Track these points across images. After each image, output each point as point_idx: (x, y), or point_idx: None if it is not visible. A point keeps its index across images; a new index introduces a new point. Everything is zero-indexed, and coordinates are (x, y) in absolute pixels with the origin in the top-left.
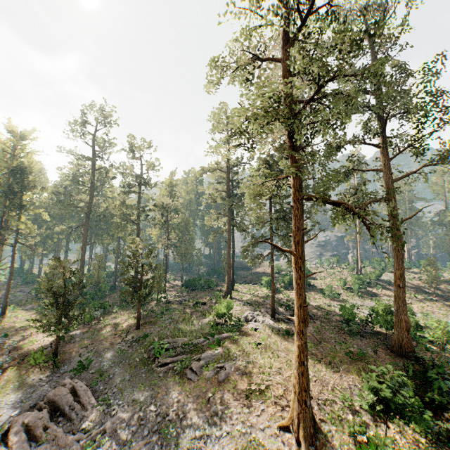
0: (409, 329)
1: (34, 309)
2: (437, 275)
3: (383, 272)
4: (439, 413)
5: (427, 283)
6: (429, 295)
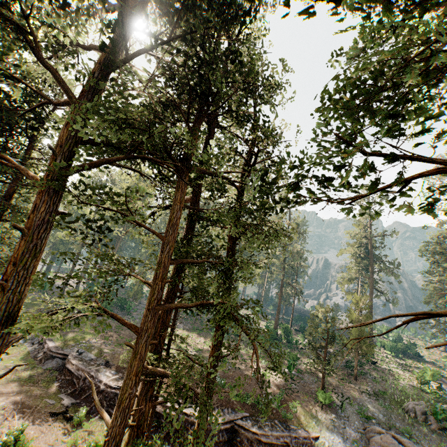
0: None
1: (190, 330)
2: None
3: None
4: None
5: None
6: None
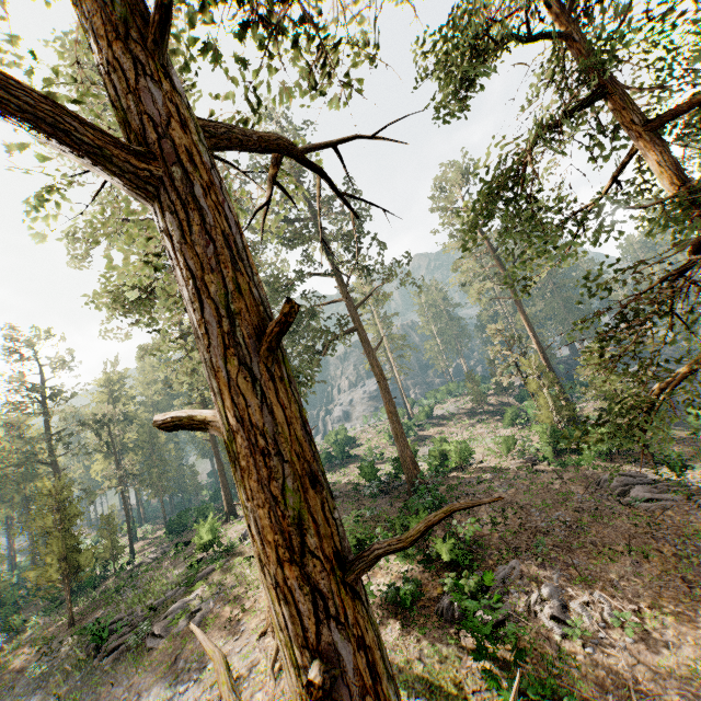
0: (415, 463)
1: None
2: (480, 389)
3: (432, 406)
4: (431, 537)
5: (474, 402)
6: (481, 415)
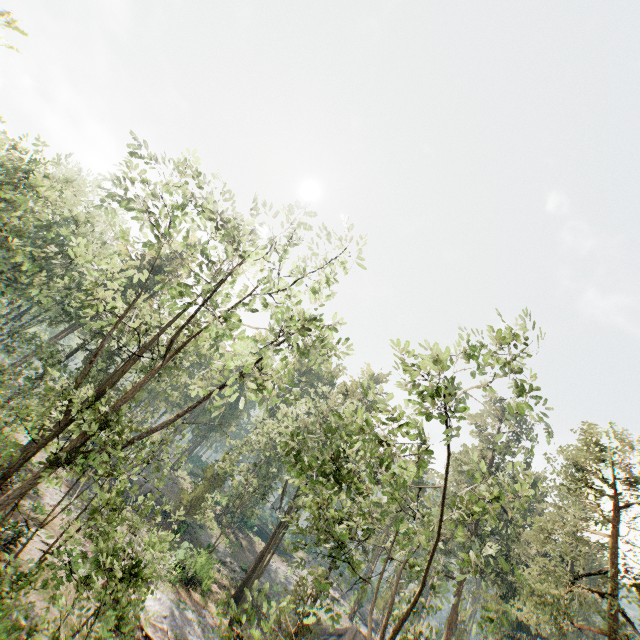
0: None
1: None
2: None
3: None
4: None
5: None
6: None
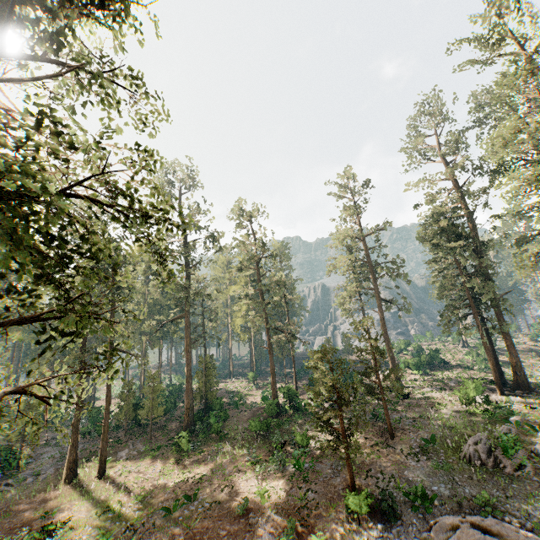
0: None
1: (139, 456)
2: None
3: (496, 339)
4: None
5: None
6: None
